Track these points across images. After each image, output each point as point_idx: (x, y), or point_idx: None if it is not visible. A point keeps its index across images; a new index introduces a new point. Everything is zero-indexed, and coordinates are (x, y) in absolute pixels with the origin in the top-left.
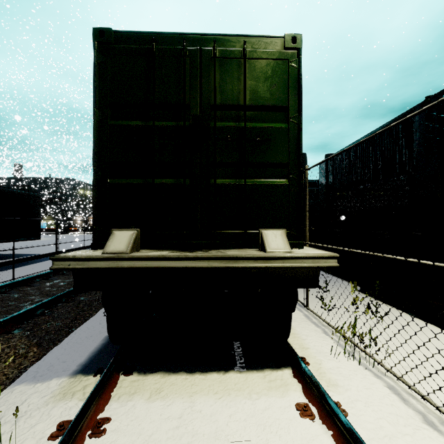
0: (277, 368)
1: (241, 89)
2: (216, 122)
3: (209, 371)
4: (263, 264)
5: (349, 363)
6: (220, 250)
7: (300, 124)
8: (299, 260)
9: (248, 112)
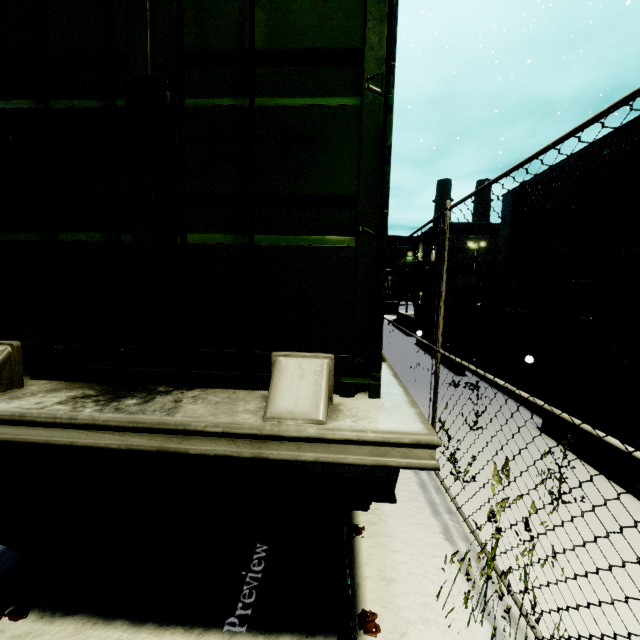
0: (308, 636)
1: (248, 10)
2: (192, 97)
3: (174, 623)
4: (248, 450)
5: (469, 636)
6: (188, 395)
7: (388, 95)
8: (338, 446)
9: (265, 70)
